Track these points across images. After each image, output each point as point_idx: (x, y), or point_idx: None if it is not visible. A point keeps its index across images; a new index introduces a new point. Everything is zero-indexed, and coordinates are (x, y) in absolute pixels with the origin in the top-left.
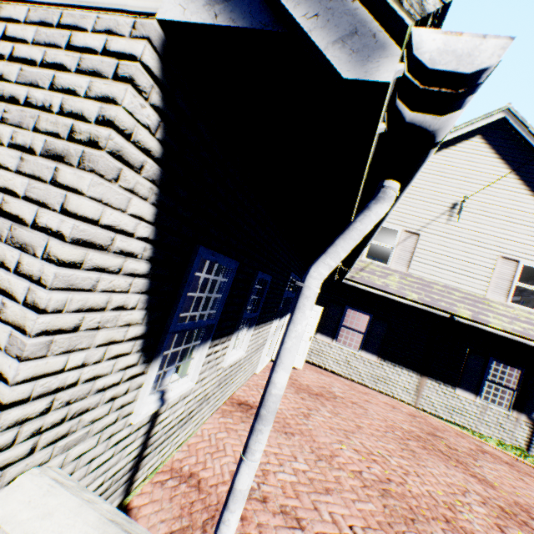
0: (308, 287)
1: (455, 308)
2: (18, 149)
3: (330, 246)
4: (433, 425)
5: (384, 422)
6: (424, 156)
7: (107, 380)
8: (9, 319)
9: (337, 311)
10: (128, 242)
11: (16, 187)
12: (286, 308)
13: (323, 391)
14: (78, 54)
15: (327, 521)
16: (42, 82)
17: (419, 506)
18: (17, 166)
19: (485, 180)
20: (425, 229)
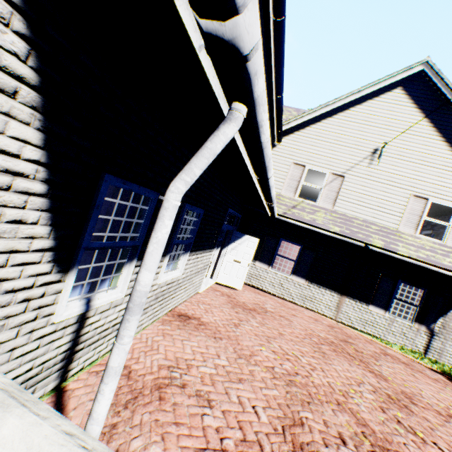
0: (167, 200)
1: (371, 239)
2: None
3: (187, 164)
4: (347, 334)
5: (304, 331)
6: (245, 72)
7: (16, 284)
8: None
9: (273, 243)
10: (14, 162)
11: None
12: (228, 239)
13: (256, 307)
14: None
15: (234, 402)
16: None
17: (317, 393)
18: None
19: (403, 128)
20: (350, 172)
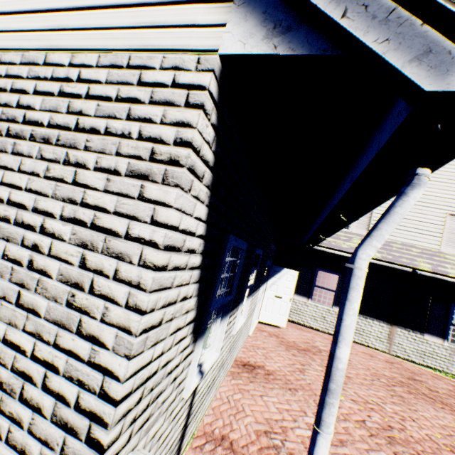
0: (359, 268)
1: (416, 262)
2: (104, 172)
3: (373, 230)
4: (410, 370)
5: (368, 371)
6: None
7: (173, 363)
8: (113, 322)
9: (309, 273)
10: (192, 241)
11: (105, 204)
12: (267, 274)
13: (308, 346)
14: (150, 88)
15: None
16: (118, 114)
17: (424, 451)
18: (104, 186)
19: None
20: None
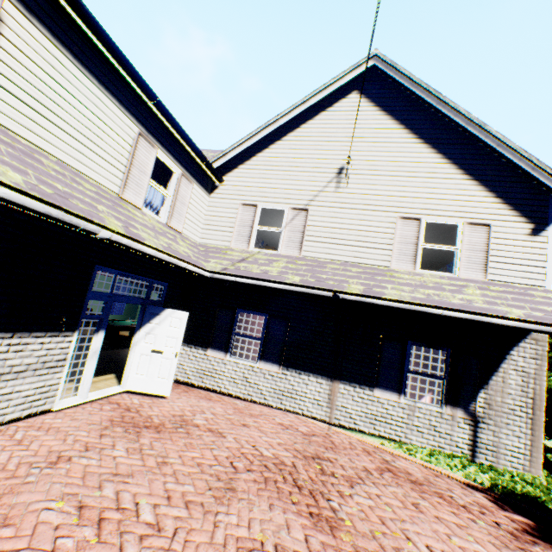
0: None
1: (346, 284)
2: None
3: None
4: (332, 444)
5: (233, 451)
6: None
7: None
8: None
9: (228, 317)
10: None
11: None
12: (140, 320)
13: (169, 421)
14: None
15: None
16: None
17: None
18: None
19: (369, 136)
20: (314, 203)
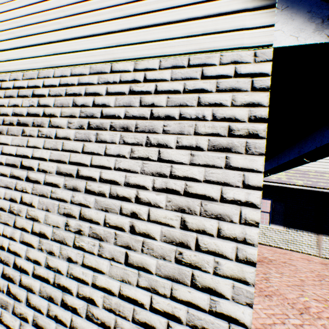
0: None
1: None
2: (186, 149)
3: None
4: None
5: (312, 273)
6: None
7: None
8: (226, 274)
9: None
10: None
11: (194, 174)
12: None
13: (260, 258)
14: (213, 80)
15: None
16: (188, 102)
17: None
18: (189, 160)
19: None
20: None
